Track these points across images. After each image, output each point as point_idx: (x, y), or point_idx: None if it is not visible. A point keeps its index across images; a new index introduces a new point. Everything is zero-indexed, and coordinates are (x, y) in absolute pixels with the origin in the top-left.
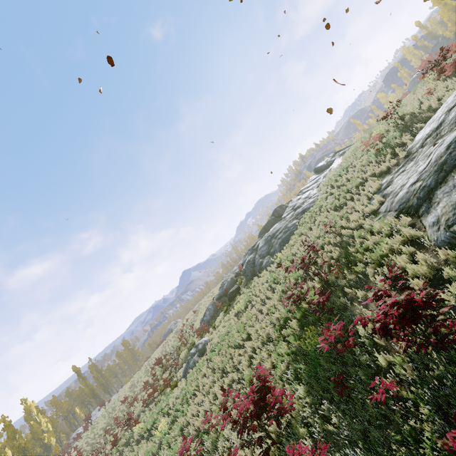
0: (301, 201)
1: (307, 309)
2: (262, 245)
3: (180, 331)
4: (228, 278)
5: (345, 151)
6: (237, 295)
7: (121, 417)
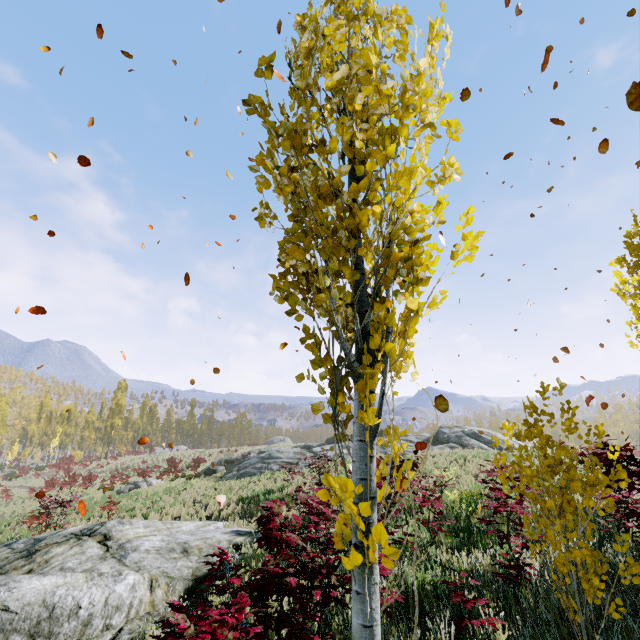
0: (334, 451)
1: (17, 535)
2: (261, 456)
3: (228, 454)
4: (253, 452)
5: (468, 445)
6: (206, 476)
7: (131, 471)
